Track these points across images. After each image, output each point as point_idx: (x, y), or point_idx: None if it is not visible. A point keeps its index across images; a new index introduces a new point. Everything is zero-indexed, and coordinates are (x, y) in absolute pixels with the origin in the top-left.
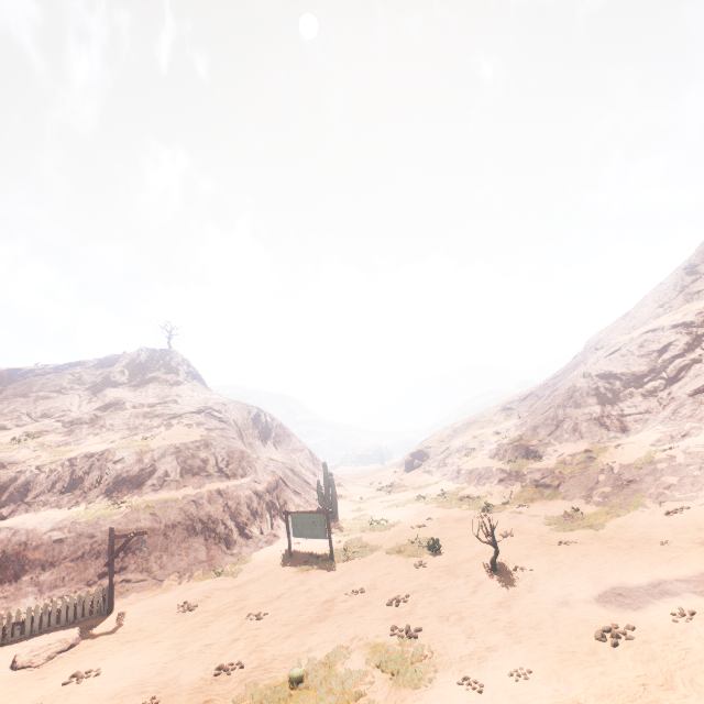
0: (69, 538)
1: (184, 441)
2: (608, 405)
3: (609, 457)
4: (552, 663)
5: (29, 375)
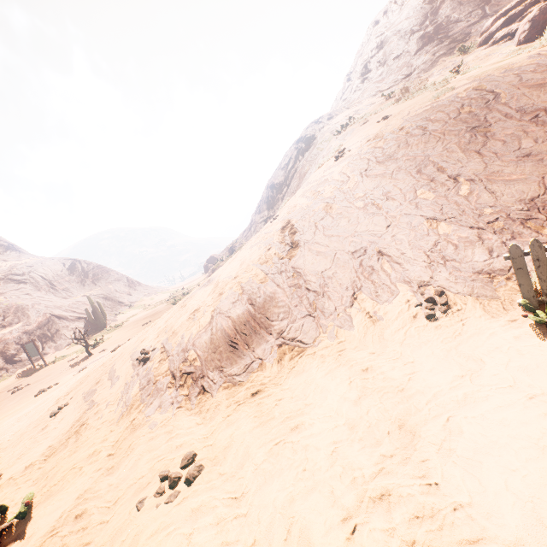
0: None
1: None
2: (271, 209)
3: None
4: (1, 414)
5: None
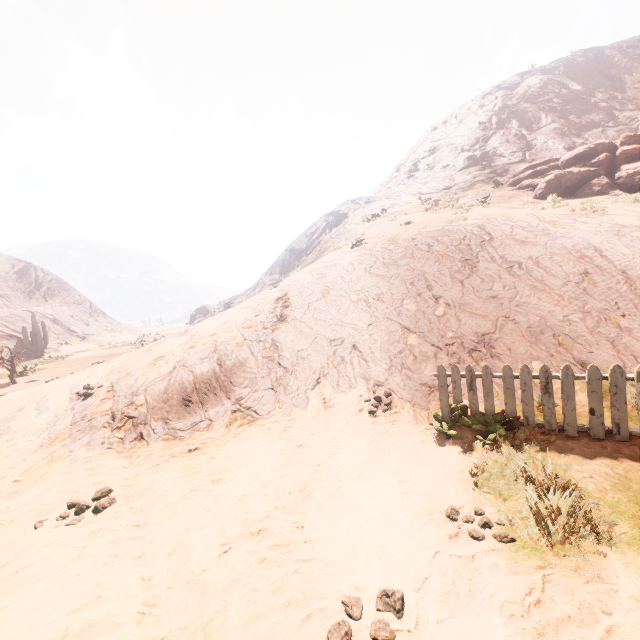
0: None
1: None
2: (283, 274)
3: None
4: None
5: None
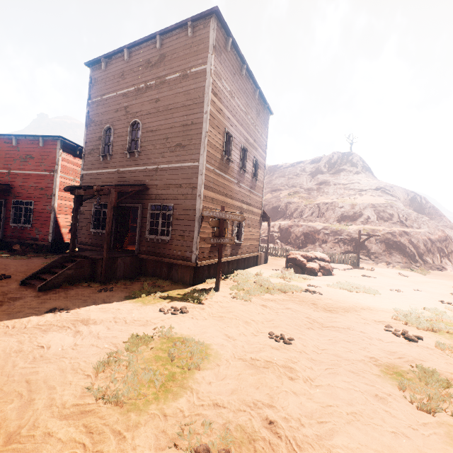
0: (330, 234)
1: (376, 202)
2: None
3: None
4: None
5: (281, 168)
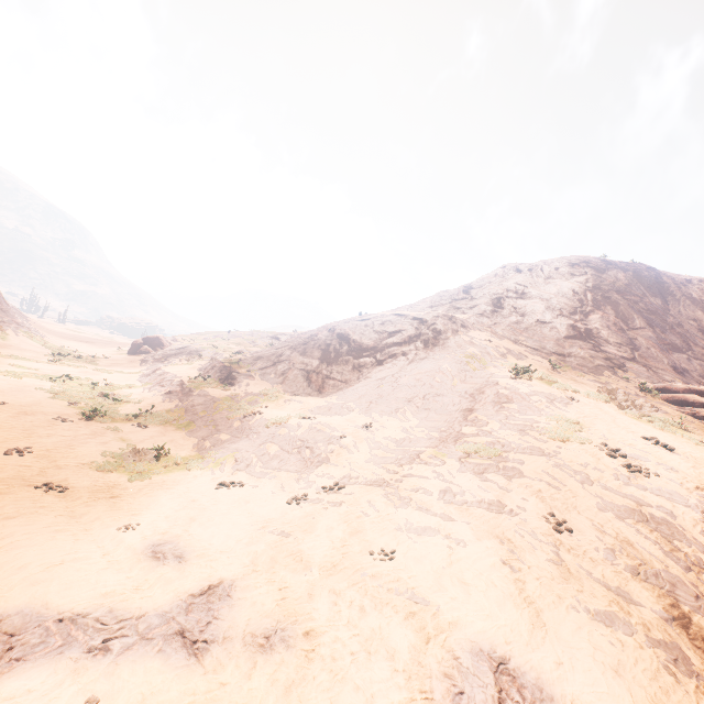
0: None
1: None
2: (326, 363)
3: (272, 407)
4: None
5: None
